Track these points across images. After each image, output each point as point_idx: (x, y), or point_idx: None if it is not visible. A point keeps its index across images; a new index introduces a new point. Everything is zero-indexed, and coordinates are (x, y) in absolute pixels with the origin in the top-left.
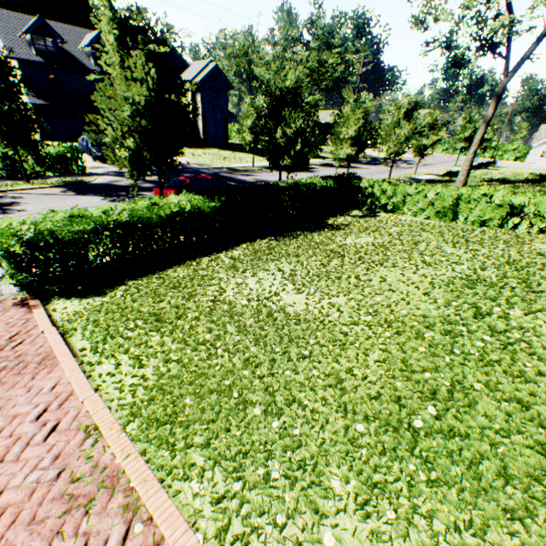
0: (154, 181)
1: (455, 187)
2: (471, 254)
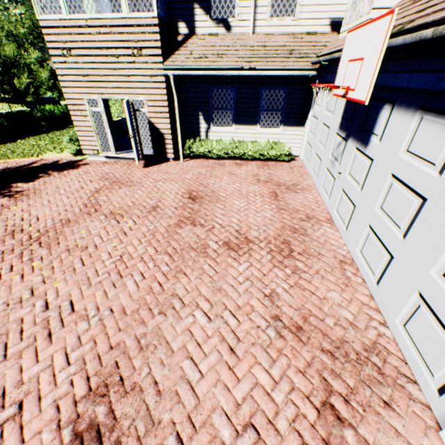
0: None
1: None
2: None
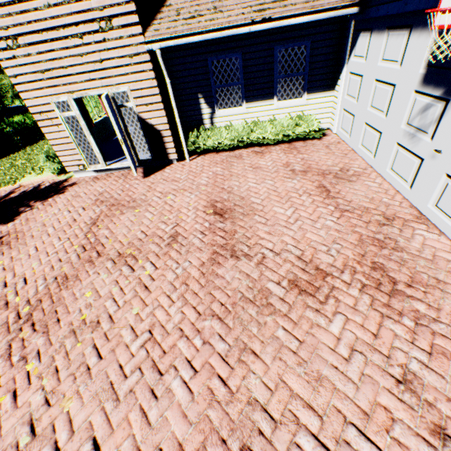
0: None
1: None
2: None
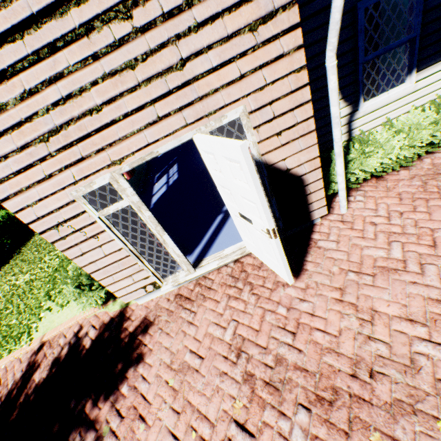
0: None
1: None
2: None
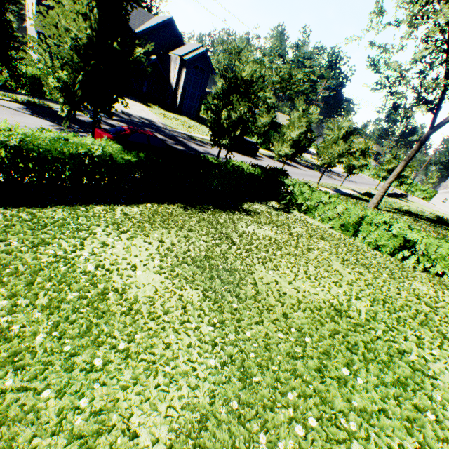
0: (115, 125)
1: (363, 207)
2: (354, 276)
